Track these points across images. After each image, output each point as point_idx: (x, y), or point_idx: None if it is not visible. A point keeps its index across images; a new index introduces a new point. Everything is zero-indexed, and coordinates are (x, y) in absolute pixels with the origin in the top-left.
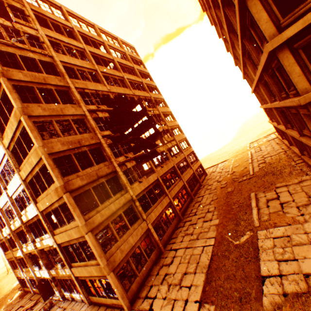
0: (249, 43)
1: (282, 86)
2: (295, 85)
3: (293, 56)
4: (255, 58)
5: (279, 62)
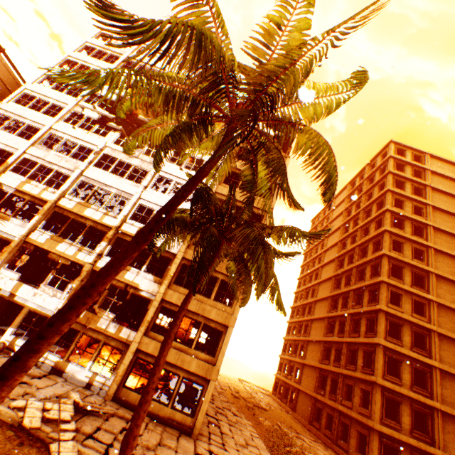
0: (350, 320)
1: (356, 361)
2: (375, 369)
3: (382, 355)
4: (347, 330)
5: (374, 350)
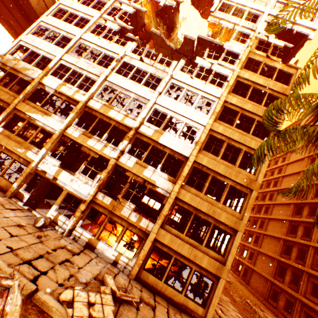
0: None
1: None
2: None
3: None
4: (315, 236)
5: None
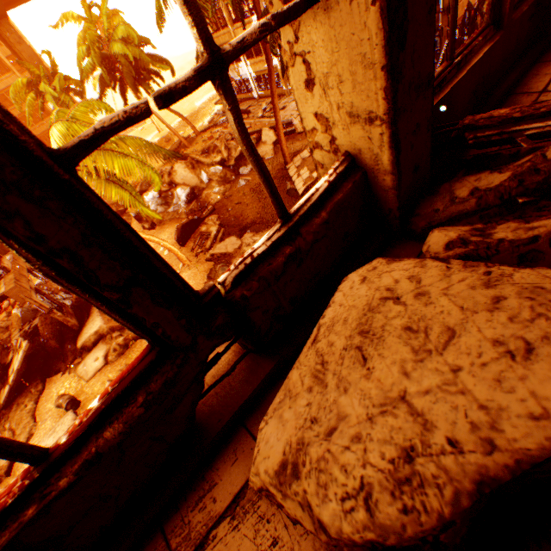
0: None
1: None
2: None
3: None
4: None
5: None
